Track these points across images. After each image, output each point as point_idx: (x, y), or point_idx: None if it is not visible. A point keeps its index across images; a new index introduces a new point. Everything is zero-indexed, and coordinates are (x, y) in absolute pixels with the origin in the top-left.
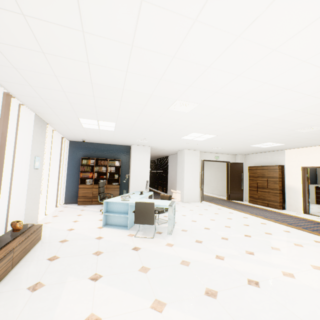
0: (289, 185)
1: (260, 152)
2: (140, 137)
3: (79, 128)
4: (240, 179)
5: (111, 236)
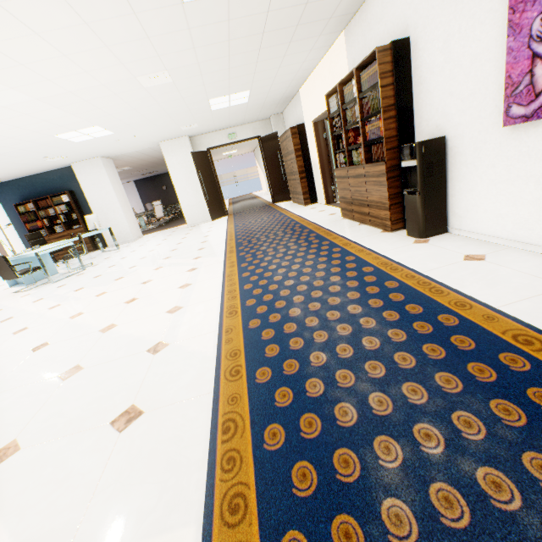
0: (313, 161)
1: (282, 104)
2: (35, 158)
3: None
4: (280, 164)
5: None
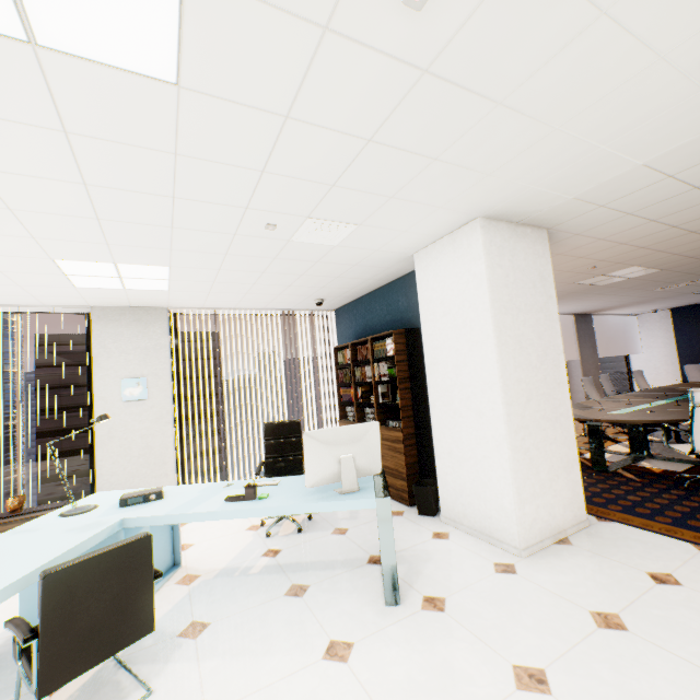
0: None
1: None
2: (252, 234)
3: (188, 294)
4: None
5: None
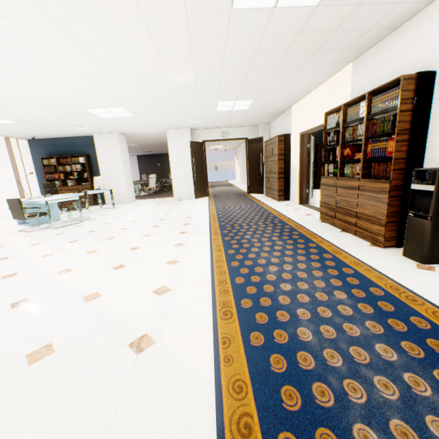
0: (292, 165)
1: (273, 116)
2: (66, 125)
3: None
4: (260, 163)
5: (3, 231)
